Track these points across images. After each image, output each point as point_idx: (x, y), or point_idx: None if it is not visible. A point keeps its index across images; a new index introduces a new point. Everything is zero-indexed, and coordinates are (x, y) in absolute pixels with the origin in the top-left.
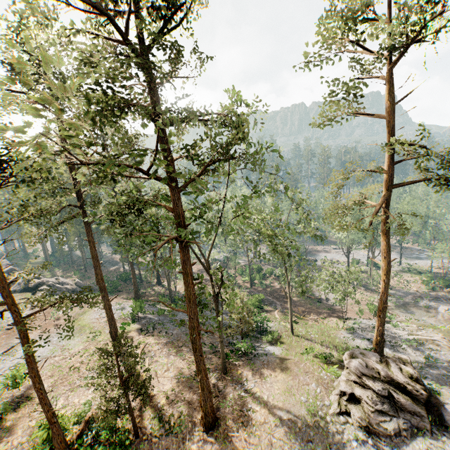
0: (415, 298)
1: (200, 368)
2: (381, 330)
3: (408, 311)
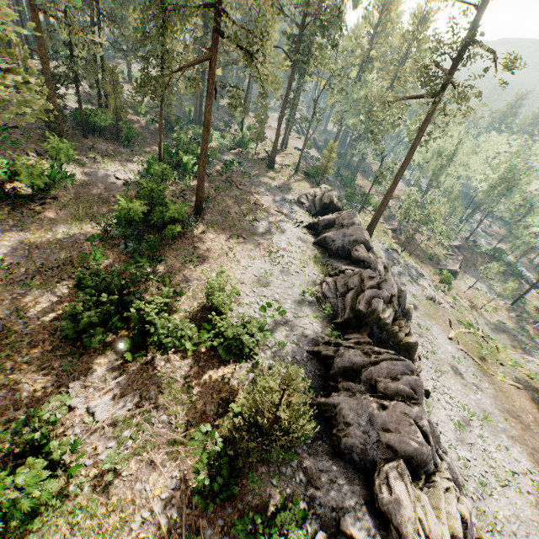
0: (538, 349)
1: (276, 134)
2: (375, 216)
3: (496, 331)
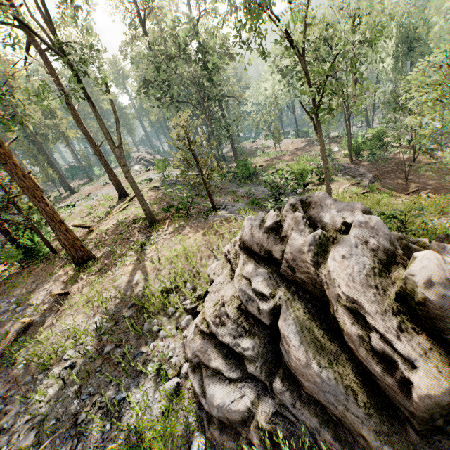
0: None
1: (20, 184)
2: None
3: None
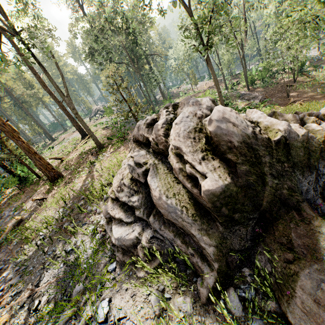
0: None
1: (2, 130)
2: None
3: None
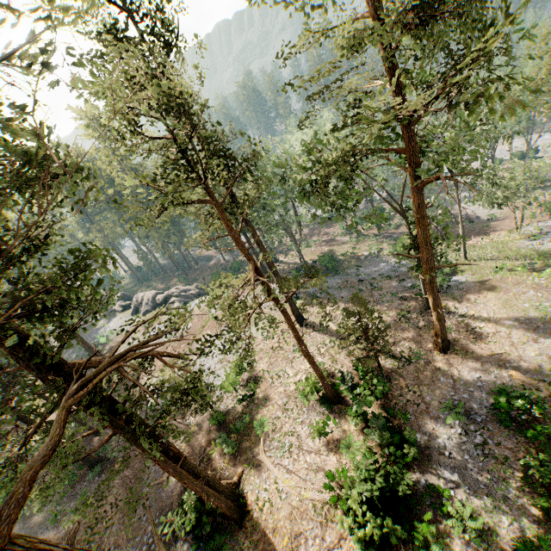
0: None
1: (437, 303)
2: None
3: None
